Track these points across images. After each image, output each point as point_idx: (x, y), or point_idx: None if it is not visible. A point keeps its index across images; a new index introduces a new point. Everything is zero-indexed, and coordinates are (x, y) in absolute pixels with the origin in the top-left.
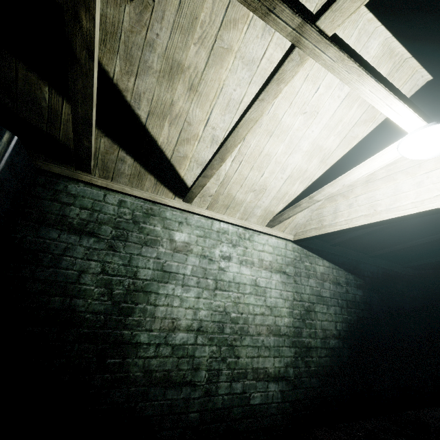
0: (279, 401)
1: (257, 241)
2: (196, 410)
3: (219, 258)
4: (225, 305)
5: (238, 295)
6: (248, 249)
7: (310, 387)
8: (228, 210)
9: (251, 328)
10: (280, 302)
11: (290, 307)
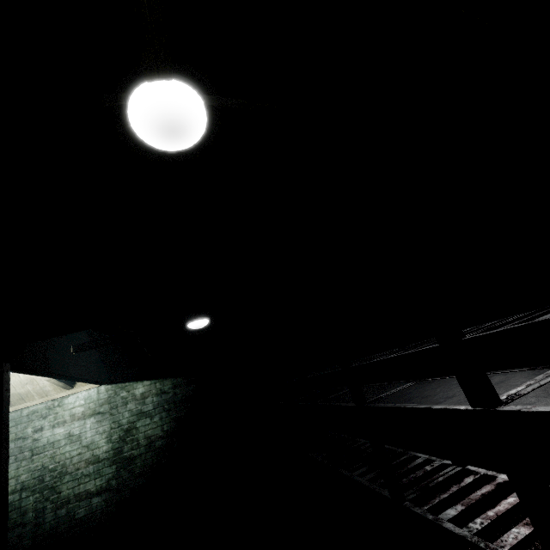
0: (104, 507)
1: (67, 403)
2: (29, 538)
3: (32, 433)
4: (43, 463)
5: (54, 450)
6: (59, 413)
7: (136, 486)
8: (26, 399)
9: (70, 468)
10: (96, 437)
11: (108, 436)
